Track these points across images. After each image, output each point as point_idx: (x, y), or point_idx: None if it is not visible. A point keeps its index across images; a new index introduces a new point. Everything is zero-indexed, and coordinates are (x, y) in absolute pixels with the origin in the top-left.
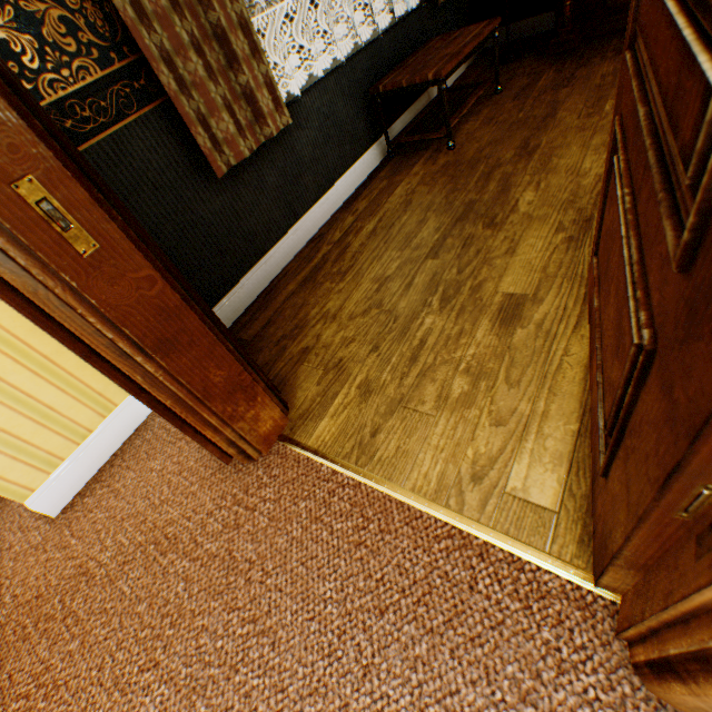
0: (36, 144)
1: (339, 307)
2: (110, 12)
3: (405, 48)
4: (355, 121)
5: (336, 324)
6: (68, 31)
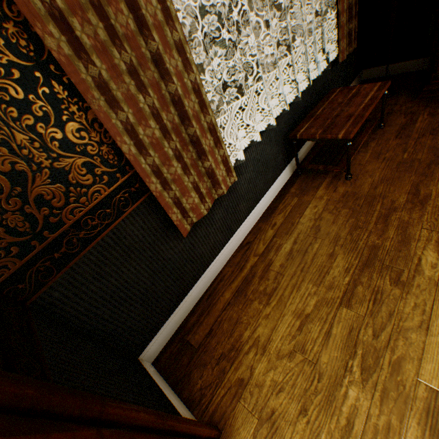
0: None
1: (267, 337)
2: (119, 146)
3: (313, 97)
4: (276, 156)
5: (266, 358)
6: (87, 170)
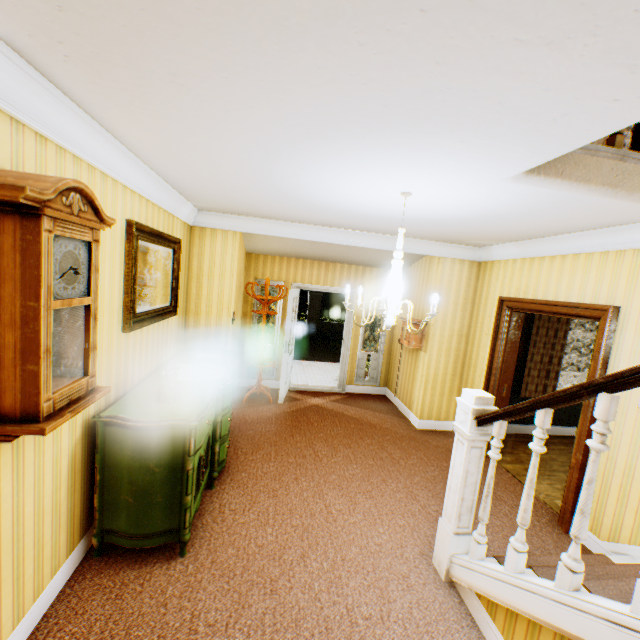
0: (510, 381)
1: (530, 453)
2: (523, 355)
3: None
4: None
5: (526, 455)
6: None
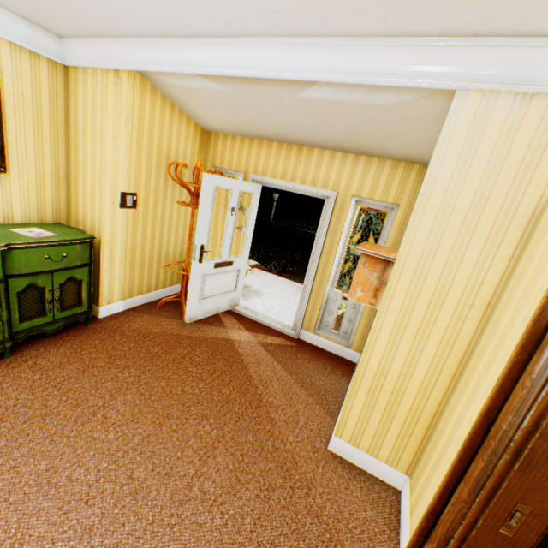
0: None
1: None
2: None
3: None
4: None
5: None
6: None
